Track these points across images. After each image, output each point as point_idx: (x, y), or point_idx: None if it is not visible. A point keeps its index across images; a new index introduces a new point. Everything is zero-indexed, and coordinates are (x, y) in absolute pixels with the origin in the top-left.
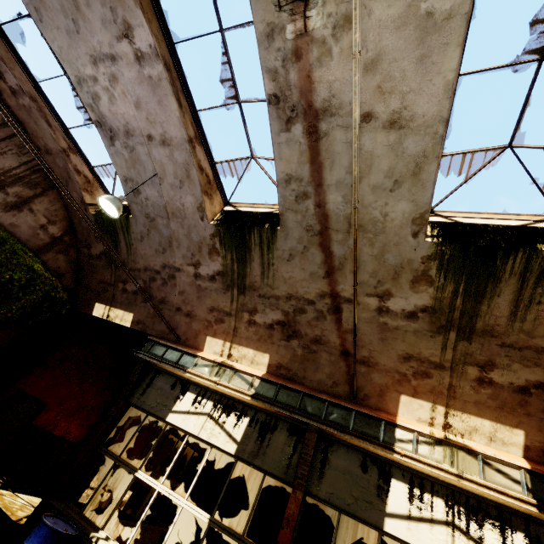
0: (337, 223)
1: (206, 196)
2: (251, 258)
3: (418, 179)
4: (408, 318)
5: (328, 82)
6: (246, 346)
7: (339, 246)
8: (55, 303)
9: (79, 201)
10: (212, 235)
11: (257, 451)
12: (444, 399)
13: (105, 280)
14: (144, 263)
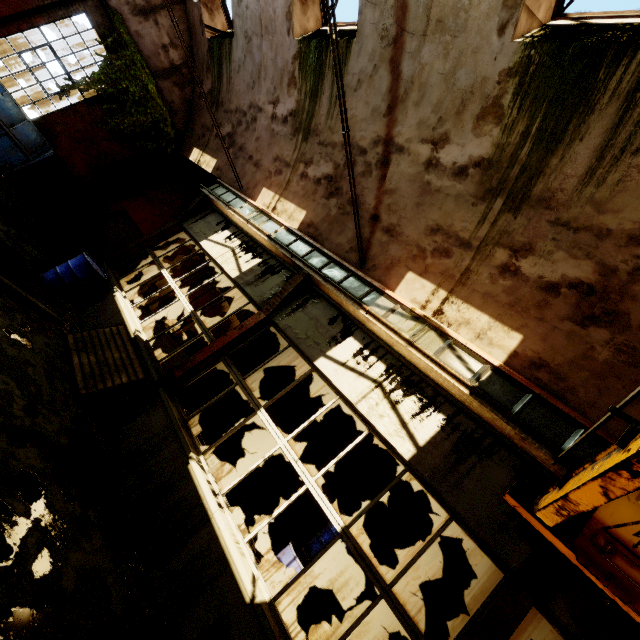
0: (414, 19)
1: None
2: (322, 90)
3: None
4: (456, 176)
5: None
6: (290, 201)
7: (410, 62)
8: (162, 137)
9: (199, 20)
10: (294, 56)
11: (251, 282)
12: (452, 284)
13: (206, 124)
14: (236, 103)
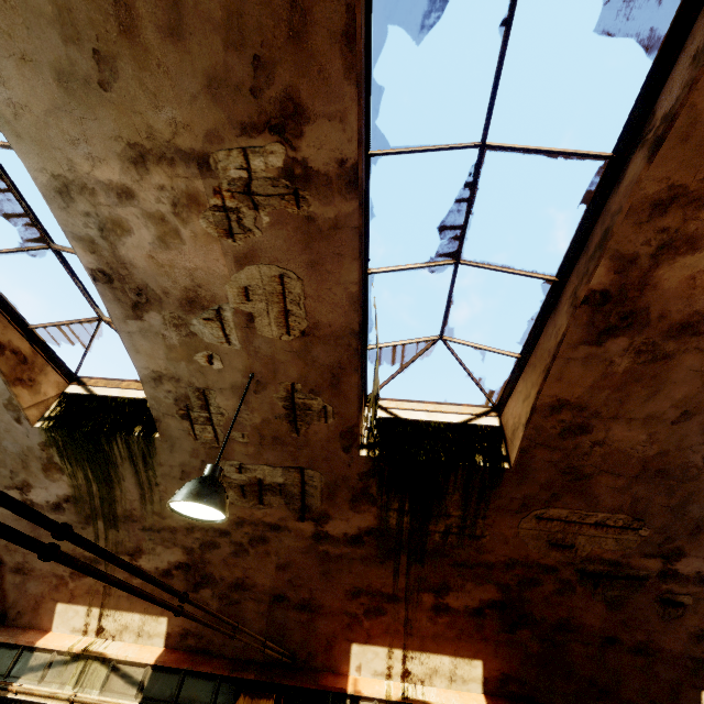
0: None
1: None
2: None
3: None
4: (55, 510)
5: None
6: None
7: None
8: None
9: None
10: None
11: None
12: (100, 599)
13: None
14: None
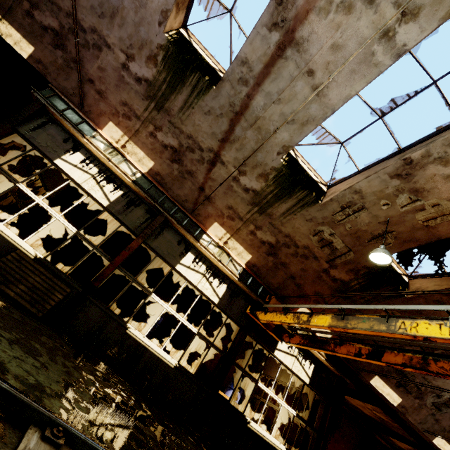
0: (250, 115)
1: (175, 8)
2: (180, 91)
3: (302, 128)
4: (244, 190)
5: (313, 29)
6: (140, 148)
7: (240, 130)
8: None
9: None
10: (161, 46)
11: (122, 212)
12: (233, 233)
13: None
14: (69, 7)
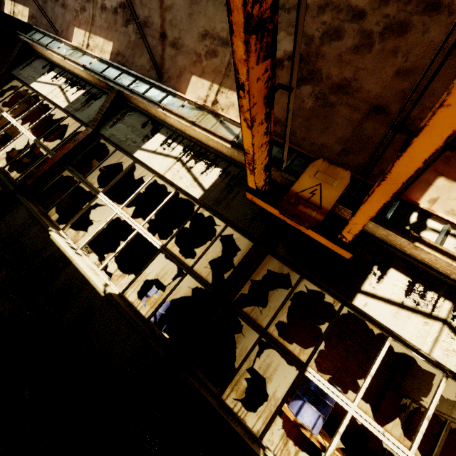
0: None
1: None
2: None
3: None
4: None
5: None
6: (98, 35)
7: None
8: None
9: None
10: None
11: (79, 108)
12: (221, 78)
13: None
14: None
